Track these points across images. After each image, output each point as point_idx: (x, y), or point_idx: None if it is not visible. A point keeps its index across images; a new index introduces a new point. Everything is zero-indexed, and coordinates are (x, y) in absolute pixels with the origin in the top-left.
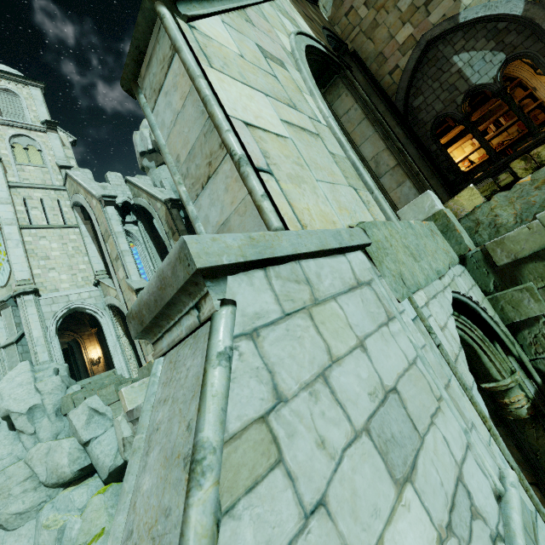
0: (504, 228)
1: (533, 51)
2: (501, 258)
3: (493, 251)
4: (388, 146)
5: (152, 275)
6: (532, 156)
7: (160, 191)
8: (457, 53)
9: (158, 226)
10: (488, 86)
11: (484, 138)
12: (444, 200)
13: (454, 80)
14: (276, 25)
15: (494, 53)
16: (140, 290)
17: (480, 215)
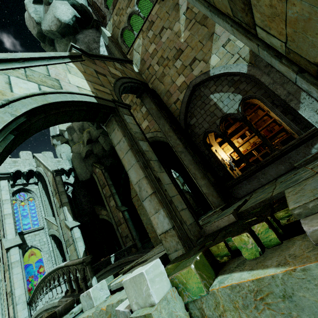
0: None
1: (258, 95)
2: None
3: None
4: (147, 174)
5: (43, 221)
6: (254, 231)
7: (58, 160)
8: (212, 93)
9: (48, 187)
10: (234, 114)
11: (237, 149)
12: (215, 196)
13: (213, 109)
14: None
15: (234, 94)
16: (10, 248)
17: (206, 307)
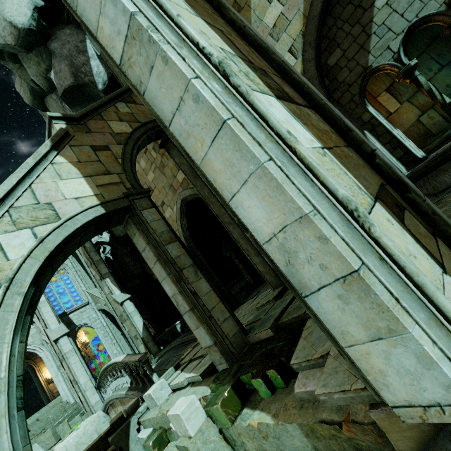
0: None
1: None
2: None
3: None
4: (181, 289)
5: (85, 295)
6: (268, 375)
7: None
8: None
9: (78, 256)
10: None
11: None
12: (272, 276)
13: None
14: None
15: None
16: (58, 339)
17: (233, 433)
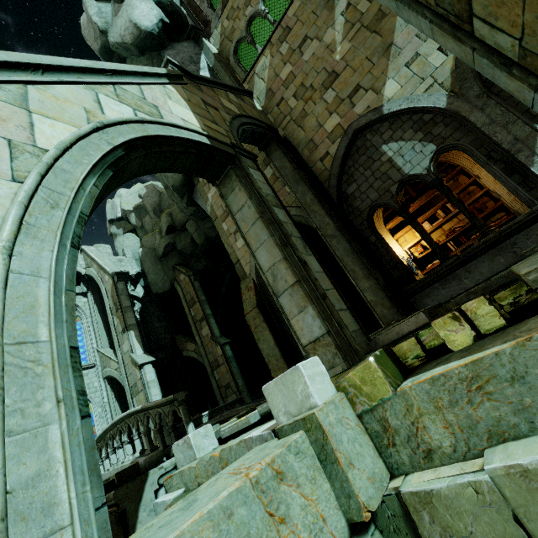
0: (434, 456)
1: (464, 143)
2: (432, 535)
3: (416, 512)
4: (286, 255)
5: (94, 354)
6: (466, 312)
7: (120, 259)
8: (386, 142)
9: (104, 300)
10: (422, 176)
11: (425, 232)
12: (386, 306)
13: (386, 169)
14: (55, 112)
15: (423, 143)
16: None
17: (391, 415)
